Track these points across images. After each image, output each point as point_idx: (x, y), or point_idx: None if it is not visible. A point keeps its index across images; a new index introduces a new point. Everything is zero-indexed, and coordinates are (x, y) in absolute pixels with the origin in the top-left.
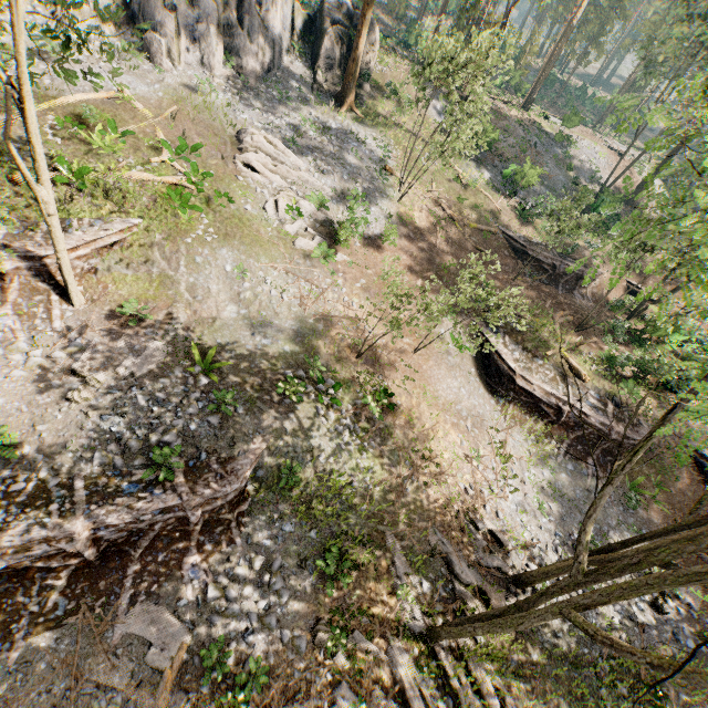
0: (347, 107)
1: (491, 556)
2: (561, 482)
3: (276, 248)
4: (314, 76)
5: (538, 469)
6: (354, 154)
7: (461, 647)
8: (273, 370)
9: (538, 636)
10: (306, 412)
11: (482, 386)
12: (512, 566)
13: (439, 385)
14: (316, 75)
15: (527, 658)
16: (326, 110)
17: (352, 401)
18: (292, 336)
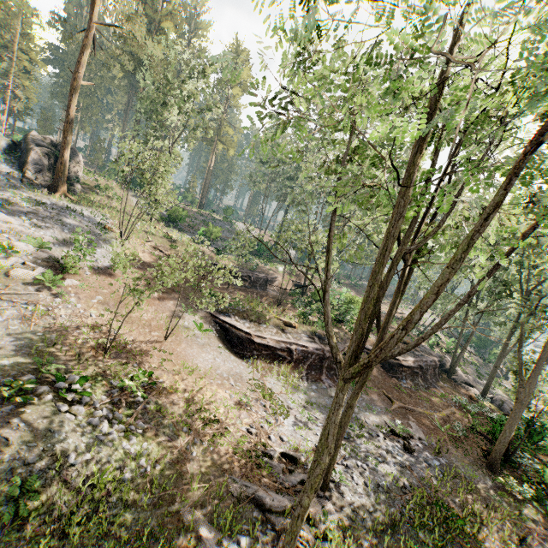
0: (61, 194)
1: (292, 475)
2: (314, 398)
3: None
4: (24, 174)
5: (295, 396)
6: (73, 218)
7: None
8: None
9: (358, 522)
10: (41, 413)
11: (232, 355)
12: None
13: (196, 360)
14: (26, 173)
15: None
16: (40, 193)
17: (106, 392)
18: (13, 351)
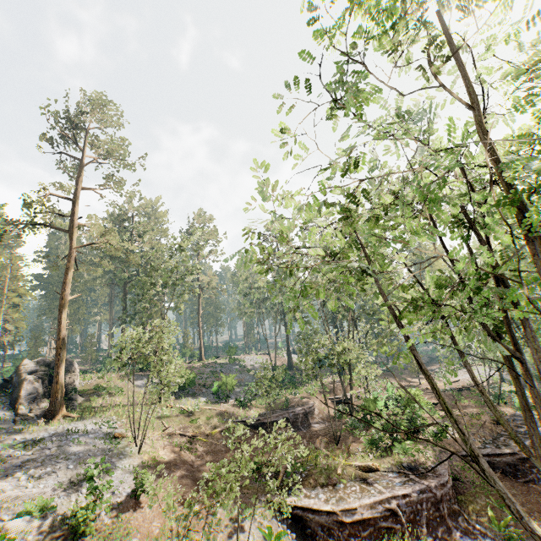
0: (60, 416)
1: None
2: None
3: None
4: (17, 412)
5: None
6: (77, 443)
7: None
8: None
9: None
10: None
11: None
12: None
13: None
14: (19, 410)
15: None
16: (35, 428)
17: None
18: None
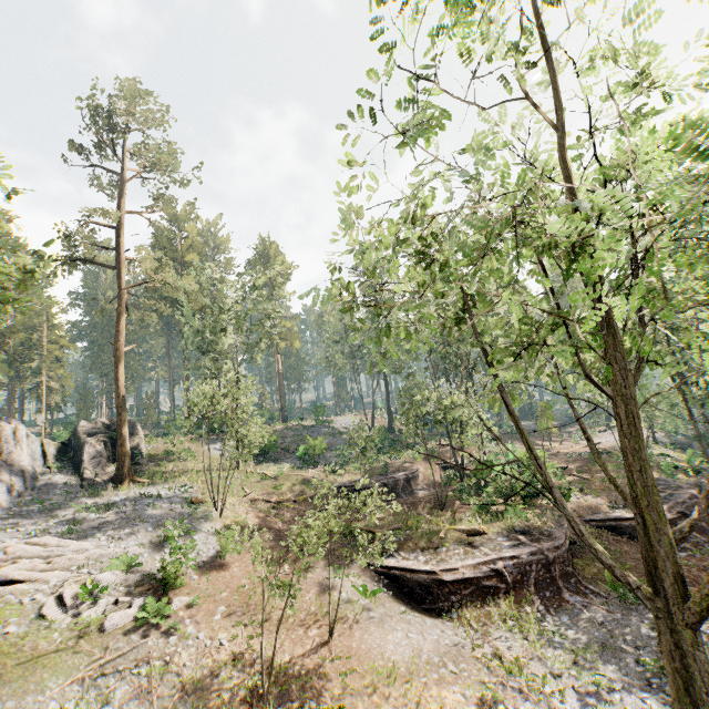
0: (129, 482)
1: None
2: (577, 639)
3: (73, 652)
4: (81, 477)
5: (549, 648)
6: (152, 507)
7: None
8: None
9: None
10: None
11: (425, 616)
12: None
13: (385, 650)
14: (84, 475)
15: None
16: (105, 492)
17: None
18: None
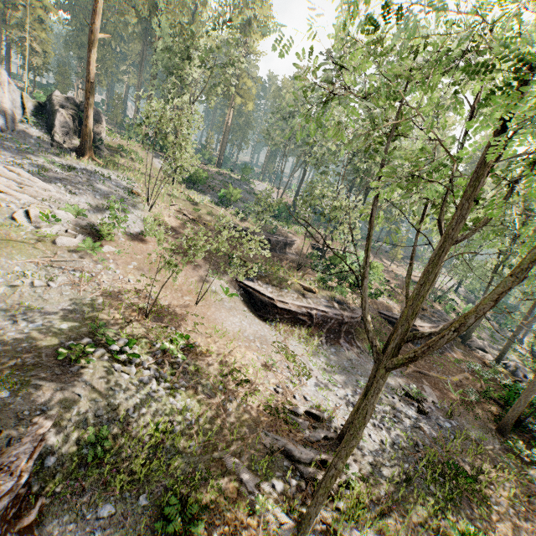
0: (89, 158)
1: (316, 431)
2: (333, 361)
3: (33, 247)
4: (52, 138)
5: (316, 358)
6: (102, 183)
7: (331, 522)
8: (50, 346)
9: (376, 475)
10: (102, 372)
11: (256, 318)
12: (334, 431)
13: (225, 323)
14: (54, 137)
15: (379, 498)
16: (69, 158)
17: (151, 353)
18: (69, 315)
